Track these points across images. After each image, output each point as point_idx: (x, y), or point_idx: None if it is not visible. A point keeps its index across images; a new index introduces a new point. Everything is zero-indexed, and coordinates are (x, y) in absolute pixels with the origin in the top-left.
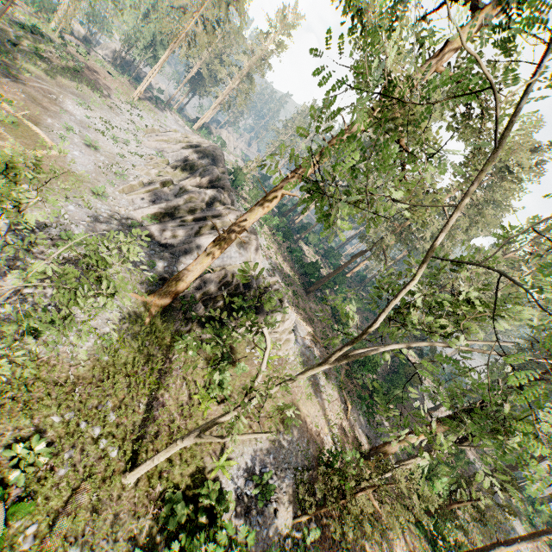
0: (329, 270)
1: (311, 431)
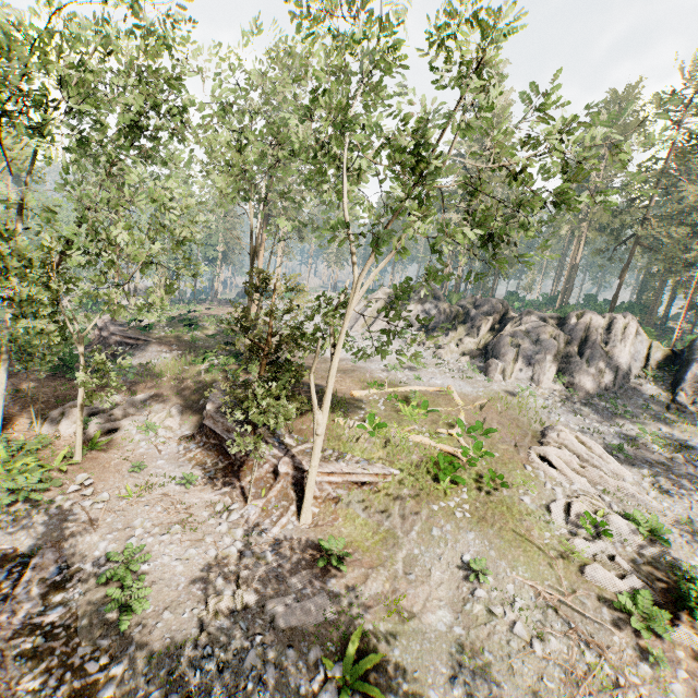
0: None
1: None
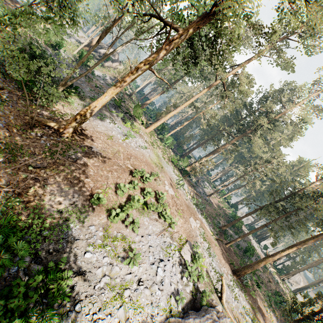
0: None
1: None
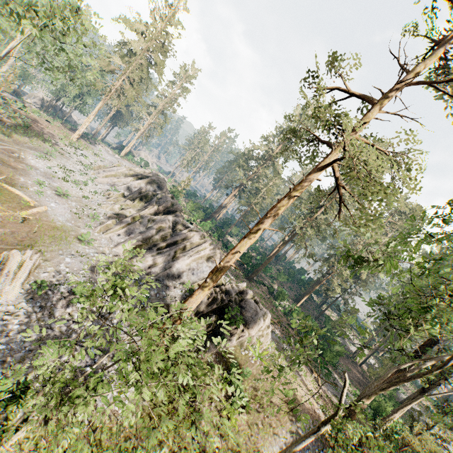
0: (252, 253)
1: (310, 410)
